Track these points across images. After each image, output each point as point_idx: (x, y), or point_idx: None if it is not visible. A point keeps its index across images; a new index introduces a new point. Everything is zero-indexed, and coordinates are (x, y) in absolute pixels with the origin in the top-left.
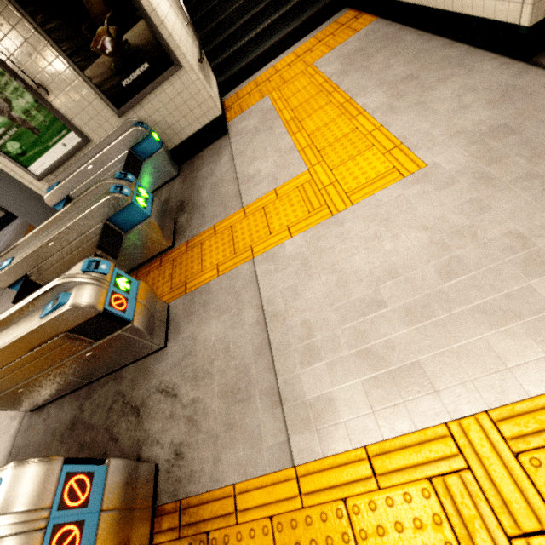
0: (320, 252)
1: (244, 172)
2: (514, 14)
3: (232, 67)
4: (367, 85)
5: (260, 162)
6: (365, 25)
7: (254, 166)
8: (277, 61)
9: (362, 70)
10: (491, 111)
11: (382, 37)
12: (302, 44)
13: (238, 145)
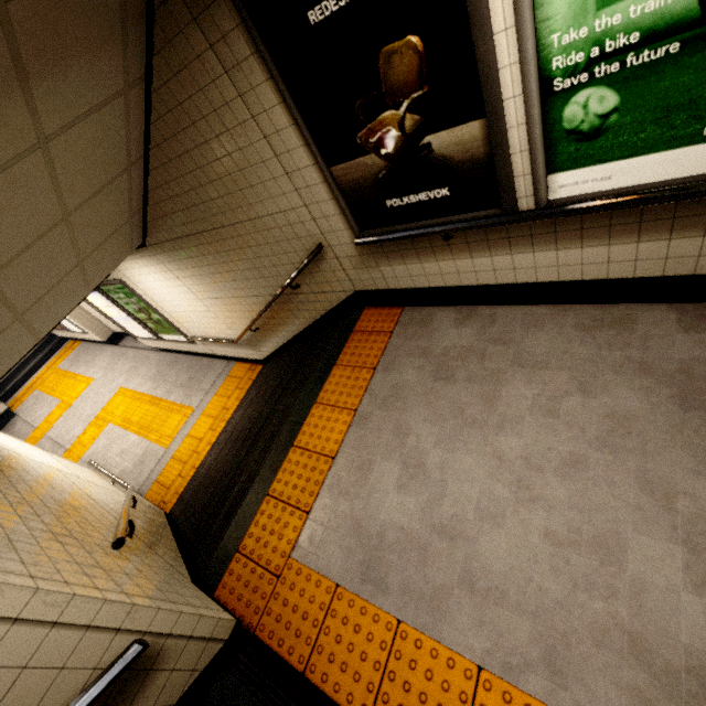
0: (69, 415)
1: (33, 419)
2: (101, 340)
3: (6, 388)
4: (79, 367)
5: (40, 412)
6: (78, 346)
7: (37, 415)
8: (37, 374)
9: (77, 362)
10: (109, 360)
11: (84, 349)
12: (50, 362)
13: (25, 414)
